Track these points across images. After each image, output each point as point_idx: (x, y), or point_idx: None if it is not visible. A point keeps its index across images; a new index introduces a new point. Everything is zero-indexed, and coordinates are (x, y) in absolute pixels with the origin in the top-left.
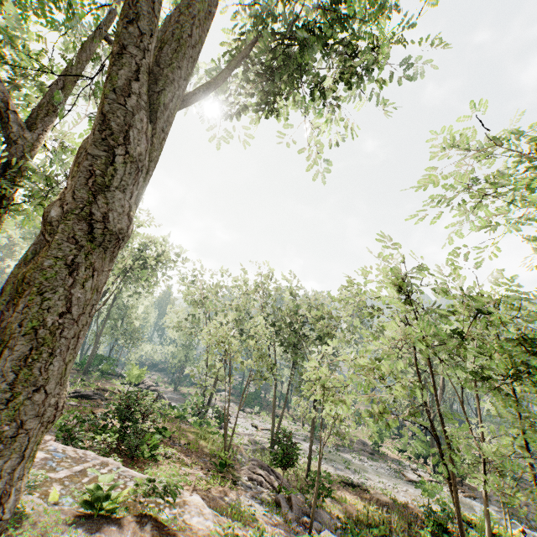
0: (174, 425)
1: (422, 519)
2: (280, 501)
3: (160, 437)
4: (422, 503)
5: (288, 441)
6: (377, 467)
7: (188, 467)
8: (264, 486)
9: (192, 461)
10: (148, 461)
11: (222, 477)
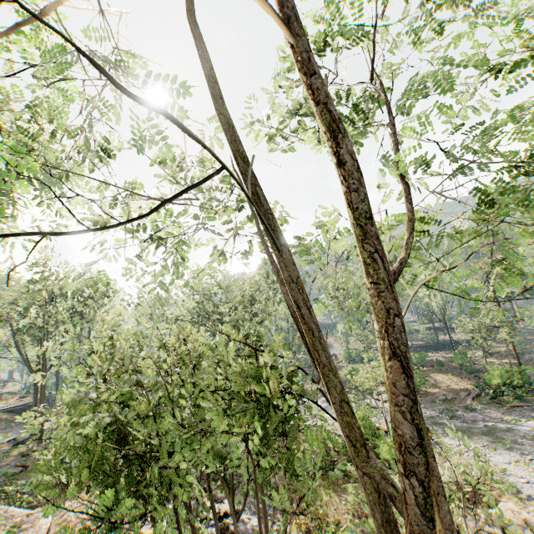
0: None
1: None
2: None
3: None
4: None
5: None
6: None
7: None
8: None
9: None
10: None
11: None
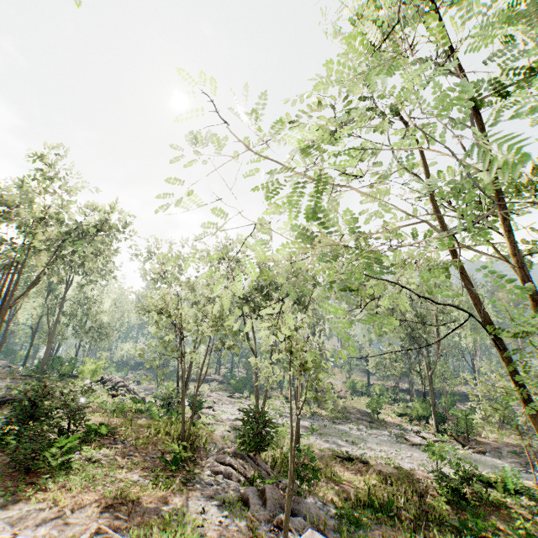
0: (125, 420)
1: (433, 487)
2: (249, 497)
3: (96, 436)
4: (430, 468)
5: (260, 419)
6: (378, 435)
7: (117, 471)
8: (234, 478)
9: (133, 462)
10: (55, 471)
11: (171, 476)
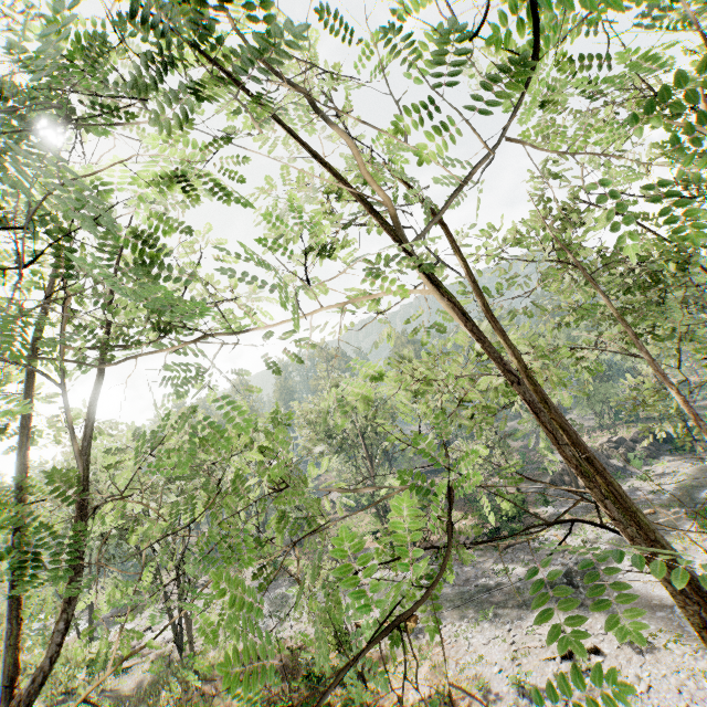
0: None
1: None
2: None
3: None
4: None
5: None
6: None
7: None
8: None
9: None
10: None
11: None
